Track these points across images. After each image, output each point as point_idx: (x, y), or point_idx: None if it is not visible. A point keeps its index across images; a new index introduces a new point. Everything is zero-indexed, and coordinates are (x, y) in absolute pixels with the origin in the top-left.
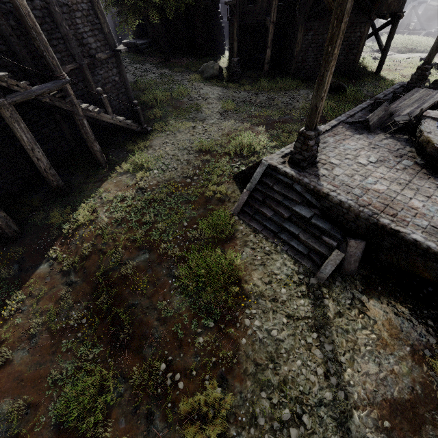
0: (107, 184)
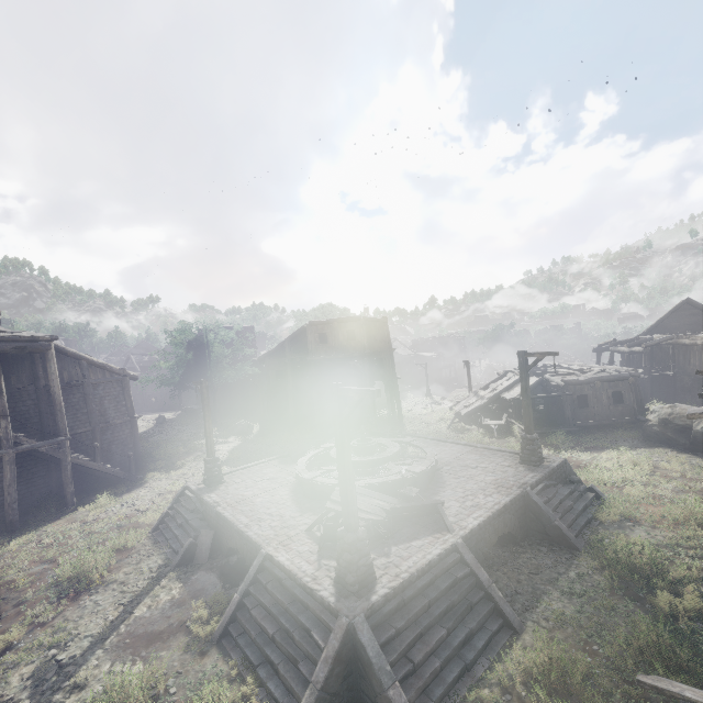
0: (61, 521)
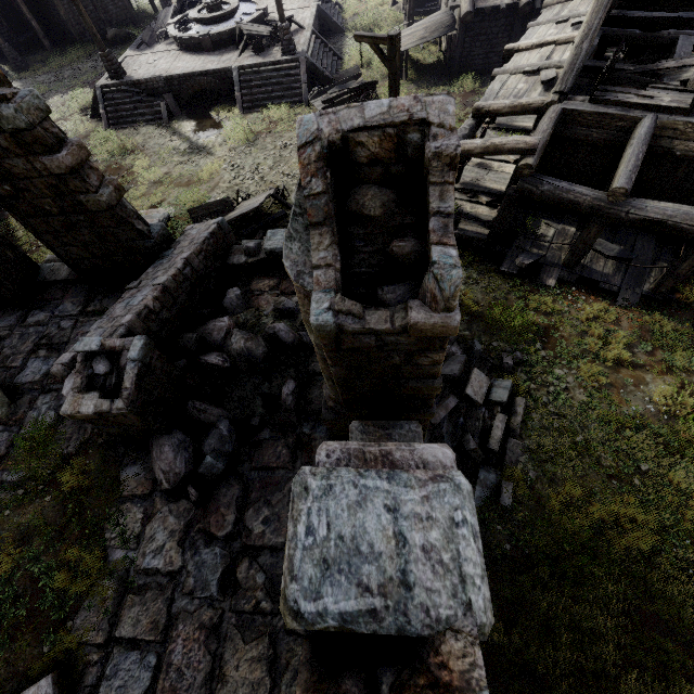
0: None
